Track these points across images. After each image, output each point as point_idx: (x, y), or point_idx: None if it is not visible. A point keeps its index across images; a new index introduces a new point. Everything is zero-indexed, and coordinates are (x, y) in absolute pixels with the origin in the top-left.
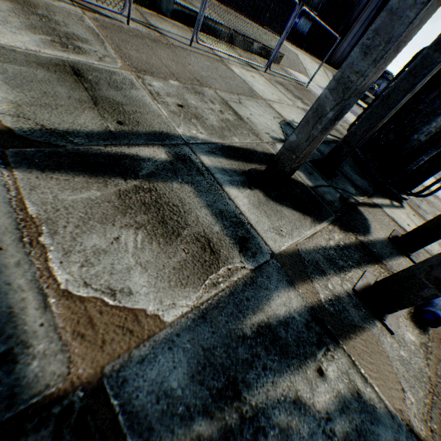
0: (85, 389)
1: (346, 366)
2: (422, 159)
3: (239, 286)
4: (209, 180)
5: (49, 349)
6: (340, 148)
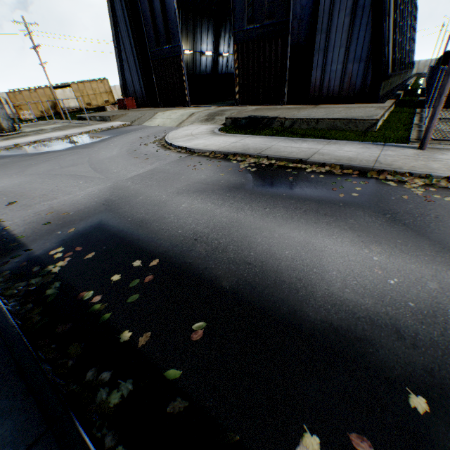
0: None
1: None
2: None
3: None
4: None
5: None
6: None
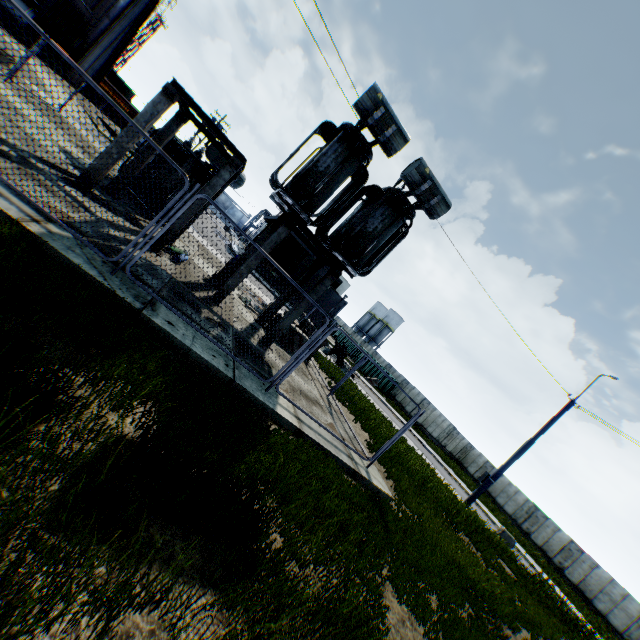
0: (67, 222)
1: (144, 255)
2: (170, 198)
3: (94, 221)
4: (49, 176)
5: (49, 210)
6: (119, 179)
